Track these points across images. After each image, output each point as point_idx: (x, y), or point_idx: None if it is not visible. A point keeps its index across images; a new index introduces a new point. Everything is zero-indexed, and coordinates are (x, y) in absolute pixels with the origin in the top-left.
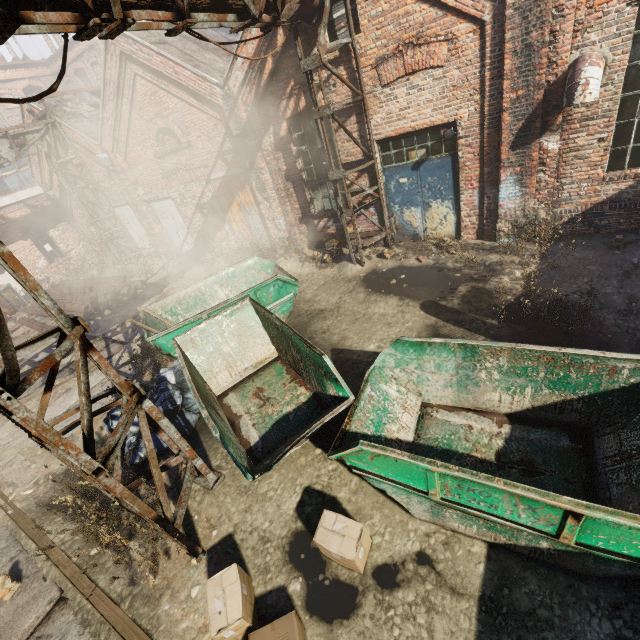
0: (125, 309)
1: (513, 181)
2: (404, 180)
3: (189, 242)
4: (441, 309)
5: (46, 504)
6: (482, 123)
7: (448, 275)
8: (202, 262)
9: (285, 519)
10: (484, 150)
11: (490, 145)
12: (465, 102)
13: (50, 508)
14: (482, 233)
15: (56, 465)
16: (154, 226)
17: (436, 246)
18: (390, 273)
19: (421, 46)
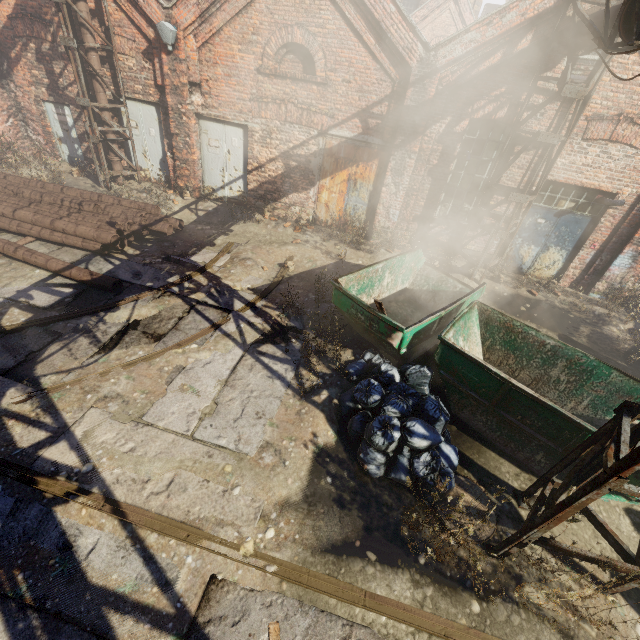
0: (166, 254)
1: (630, 255)
2: (542, 221)
3: (235, 188)
4: (576, 344)
5: (320, 550)
6: (633, 204)
7: (563, 314)
8: (257, 220)
9: (635, 542)
10: (623, 224)
11: (629, 223)
12: (633, 183)
13: (334, 555)
14: (575, 284)
15: (281, 489)
16: (194, 150)
17: (540, 284)
18: (513, 299)
19: (635, 125)
